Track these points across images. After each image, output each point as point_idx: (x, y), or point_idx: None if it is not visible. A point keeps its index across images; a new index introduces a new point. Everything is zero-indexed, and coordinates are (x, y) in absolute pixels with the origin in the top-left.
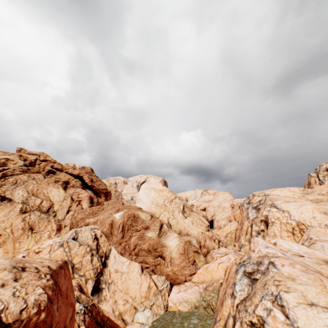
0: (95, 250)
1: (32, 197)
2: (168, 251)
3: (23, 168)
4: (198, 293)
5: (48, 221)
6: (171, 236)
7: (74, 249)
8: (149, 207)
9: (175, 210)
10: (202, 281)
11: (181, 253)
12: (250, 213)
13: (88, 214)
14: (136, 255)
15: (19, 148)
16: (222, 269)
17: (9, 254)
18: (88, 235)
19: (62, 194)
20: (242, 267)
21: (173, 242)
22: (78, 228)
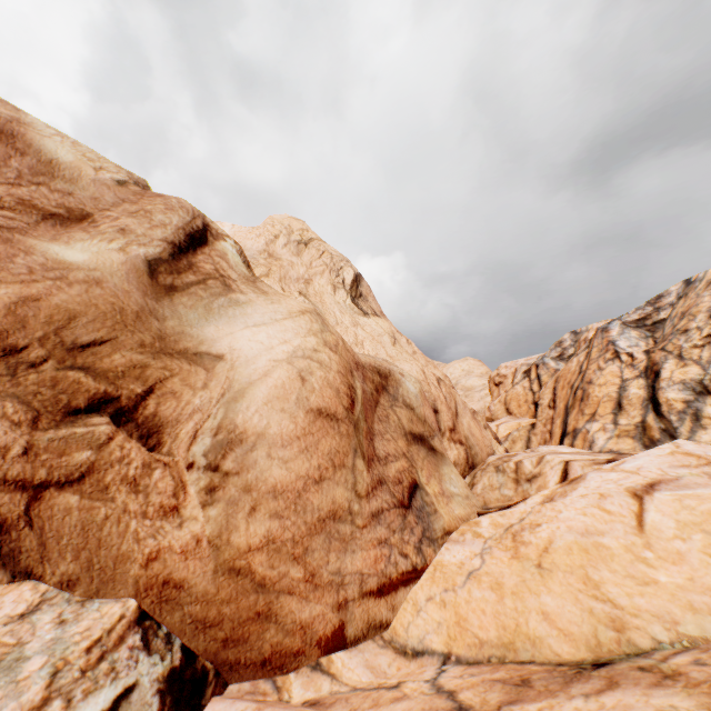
0: None
1: None
2: (211, 392)
3: None
4: None
5: None
6: (265, 308)
7: None
8: None
9: (317, 277)
10: (491, 645)
11: (323, 412)
12: (622, 341)
13: None
14: None
15: None
16: None
17: None
18: None
19: None
20: None
21: (272, 334)
22: None
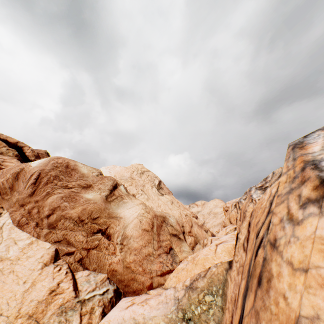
0: None
1: None
2: (120, 226)
3: None
4: (173, 302)
5: None
6: (131, 203)
7: None
8: None
9: (146, 184)
10: None
11: (146, 229)
12: (254, 195)
13: None
14: (49, 228)
15: None
16: (225, 253)
17: None
18: None
19: None
20: (314, 133)
21: (133, 210)
22: None
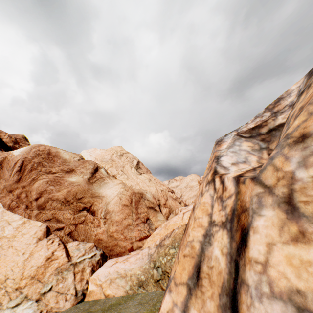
0: None
1: None
2: (103, 204)
3: None
4: (147, 257)
5: None
6: (112, 183)
7: None
8: None
9: (126, 165)
10: None
11: (125, 205)
12: None
13: None
14: (39, 209)
15: None
16: None
17: None
18: None
19: None
20: (230, 133)
21: (114, 189)
22: None
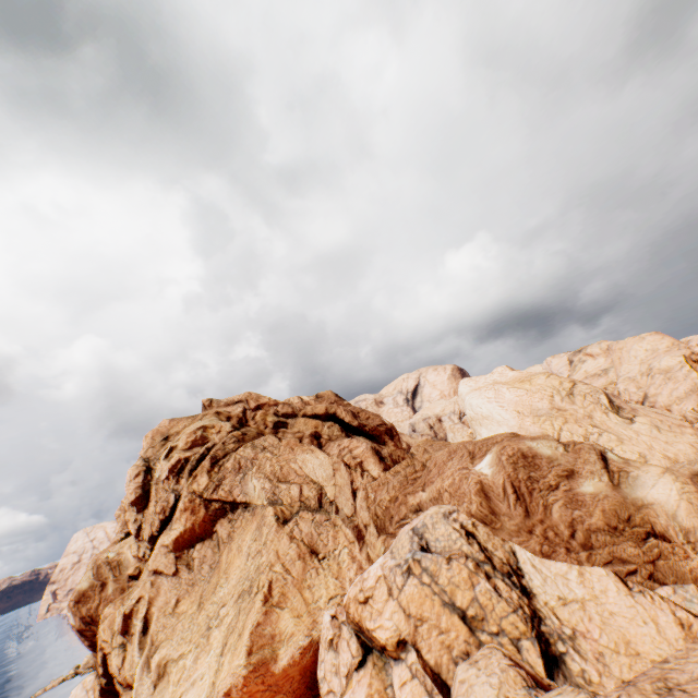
0: (487, 564)
1: (279, 485)
2: (662, 517)
3: (235, 435)
4: None
5: (332, 525)
6: (646, 475)
7: (441, 575)
8: (518, 427)
9: (594, 413)
10: None
11: None
12: None
13: (401, 486)
14: (585, 550)
15: (207, 400)
16: None
17: (303, 619)
18: (449, 532)
19: (325, 461)
20: None
21: (663, 488)
22: (409, 522)
